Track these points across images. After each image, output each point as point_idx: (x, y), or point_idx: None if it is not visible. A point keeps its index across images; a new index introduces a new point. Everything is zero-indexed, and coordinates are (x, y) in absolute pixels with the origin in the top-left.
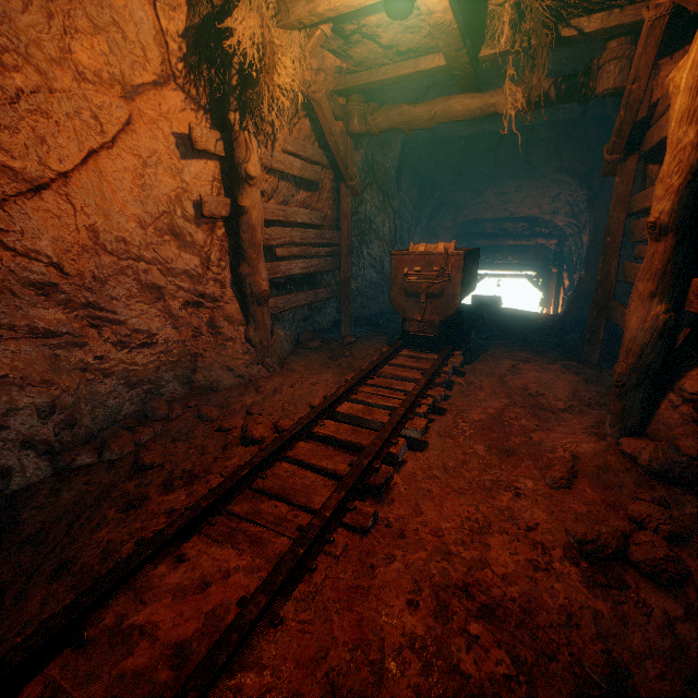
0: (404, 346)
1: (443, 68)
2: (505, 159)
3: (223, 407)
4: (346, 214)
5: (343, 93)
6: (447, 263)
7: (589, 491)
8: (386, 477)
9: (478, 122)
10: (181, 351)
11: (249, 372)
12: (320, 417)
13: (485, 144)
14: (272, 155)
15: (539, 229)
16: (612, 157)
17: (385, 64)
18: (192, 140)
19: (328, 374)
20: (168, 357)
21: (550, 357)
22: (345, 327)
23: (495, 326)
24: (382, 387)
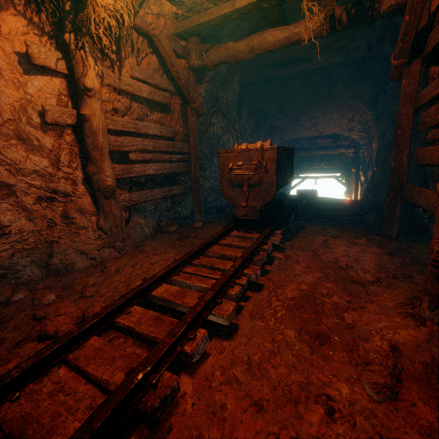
0: (235, 228)
1: (254, 4)
2: (313, 93)
3: (66, 288)
4: (192, 129)
5: (182, 36)
6: (263, 157)
7: (421, 405)
8: (164, 395)
9: (291, 64)
10: (37, 239)
11: (100, 254)
12: (130, 303)
13: (299, 82)
14: (119, 78)
15: (340, 143)
16: (399, 62)
17: (211, 9)
18: (29, 55)
19: (171, 253)
20: (23, 245)
21: (355, 232)
22: (197, 215)
23: (312, 210)
24: (205, 266)
